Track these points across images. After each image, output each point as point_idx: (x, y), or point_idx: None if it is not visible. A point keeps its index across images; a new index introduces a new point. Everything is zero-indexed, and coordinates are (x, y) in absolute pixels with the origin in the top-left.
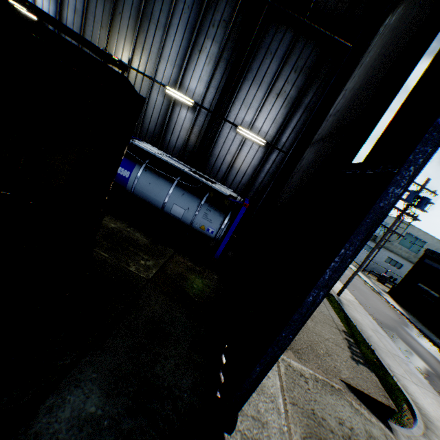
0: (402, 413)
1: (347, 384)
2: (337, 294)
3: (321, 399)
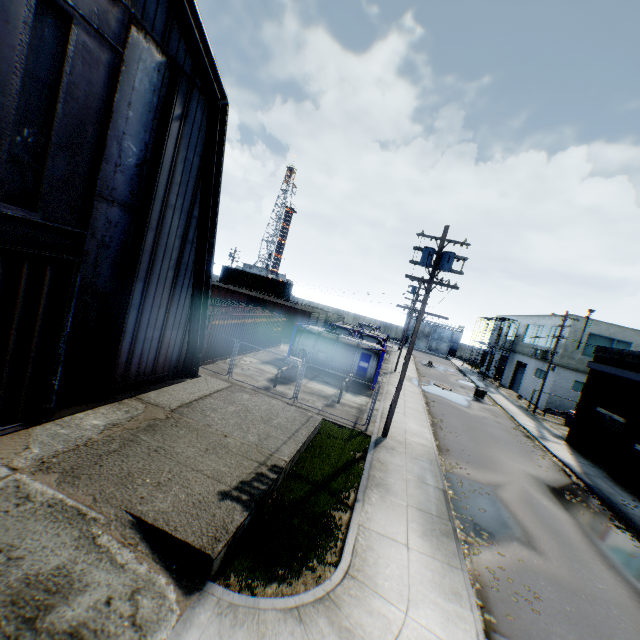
0: (297, 583)
1: (137, 518)
2: (382, 435)
3: (12, 523)
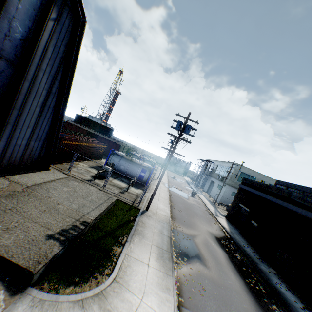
0: (85, 285)
1: None
2: (146, 209)
3: None
